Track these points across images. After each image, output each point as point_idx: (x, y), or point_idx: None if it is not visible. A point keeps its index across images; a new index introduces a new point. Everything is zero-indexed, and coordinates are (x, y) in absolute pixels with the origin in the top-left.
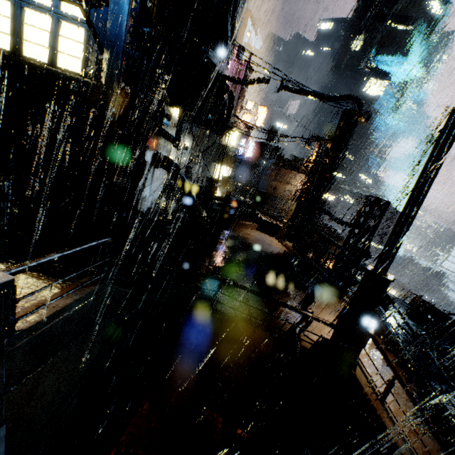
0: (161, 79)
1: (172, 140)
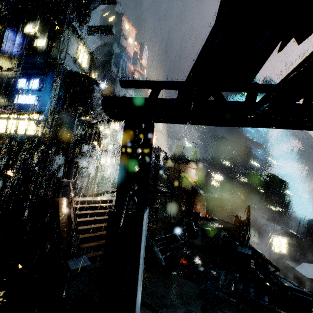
0: (62, 130)
1: (63, 149)
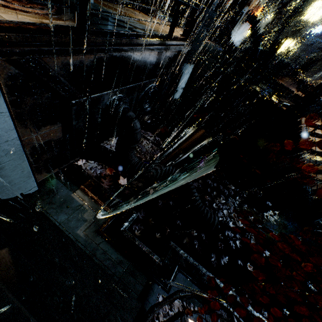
0: None
1: None
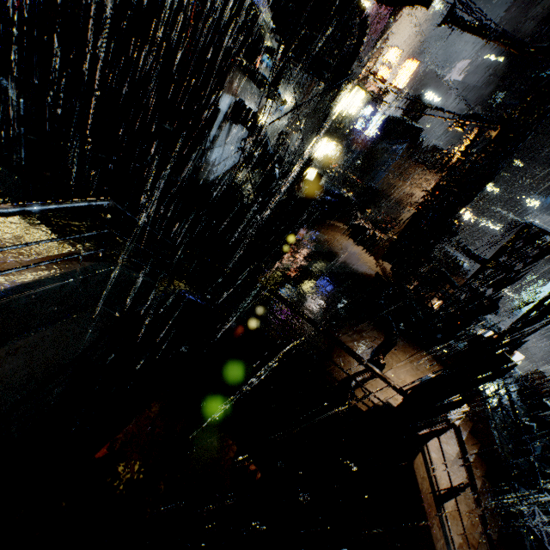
0: None
1: (259, 82)
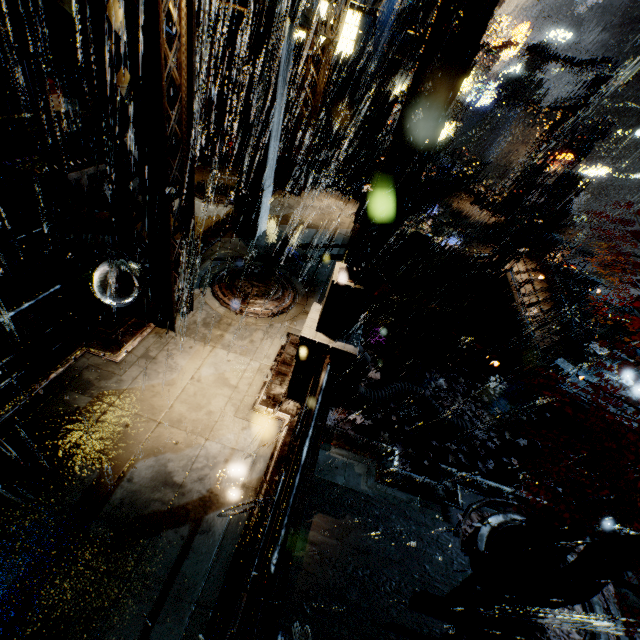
0: (414, 53)
1: None
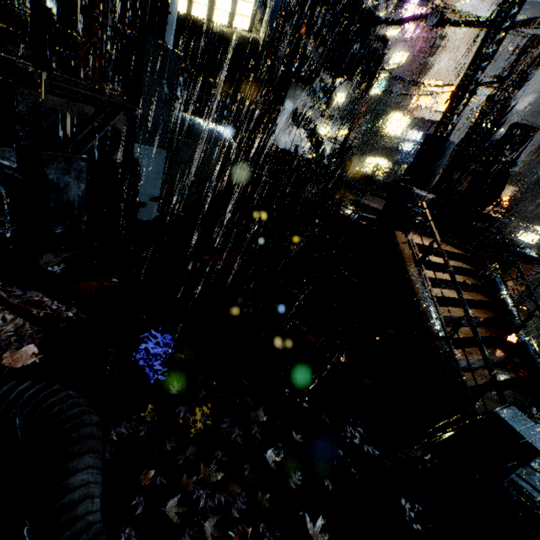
0: (311, 29)
1: (309, 86)
